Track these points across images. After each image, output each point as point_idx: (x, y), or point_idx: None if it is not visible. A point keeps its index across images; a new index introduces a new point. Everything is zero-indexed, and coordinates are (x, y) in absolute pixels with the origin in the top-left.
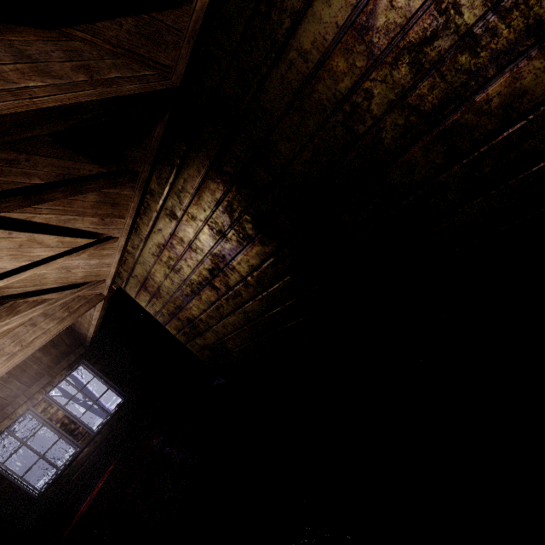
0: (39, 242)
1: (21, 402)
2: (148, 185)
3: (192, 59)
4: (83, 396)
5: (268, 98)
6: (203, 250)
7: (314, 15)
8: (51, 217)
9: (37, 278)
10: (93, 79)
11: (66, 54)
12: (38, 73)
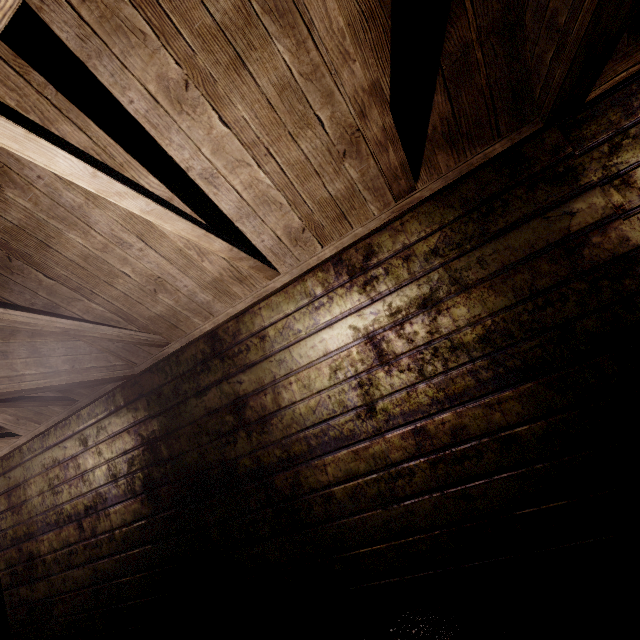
0: None
1: None
2: (80, 410)
3: (153, 365)
4: None
5: (186, 409)
6: (92, 484)
7: (220, 388)
8: None
9: None
10: (73, 368)
11: (67, 350)
12: (38, 364)
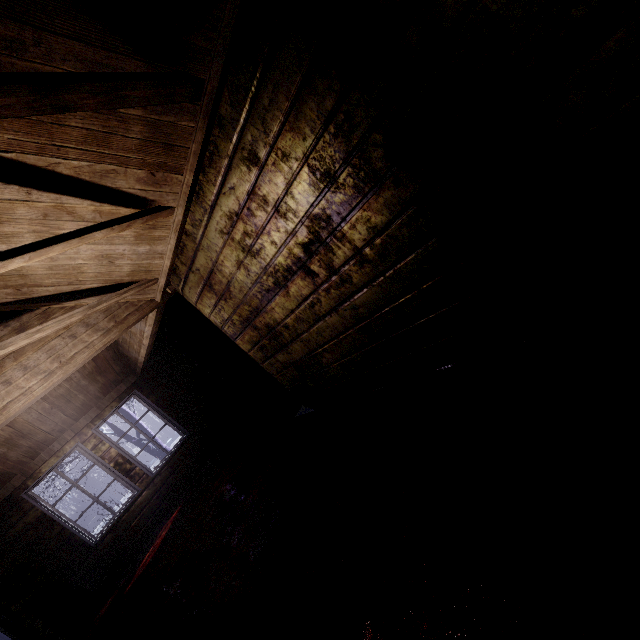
0: (69, 211)
1: (68, 437)
2: (216, 108)
3: None
4: (137, 434)
5: None
6: (296, 213)
7: None
8: (82, 166)
9: (72, 271)
10: None
11: None
12: None
